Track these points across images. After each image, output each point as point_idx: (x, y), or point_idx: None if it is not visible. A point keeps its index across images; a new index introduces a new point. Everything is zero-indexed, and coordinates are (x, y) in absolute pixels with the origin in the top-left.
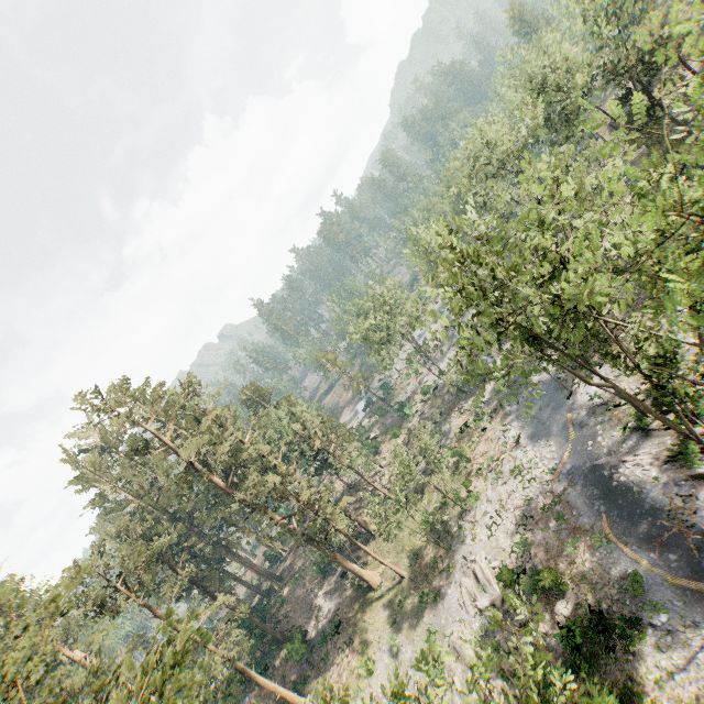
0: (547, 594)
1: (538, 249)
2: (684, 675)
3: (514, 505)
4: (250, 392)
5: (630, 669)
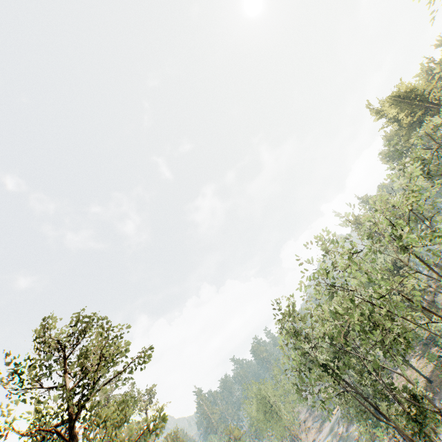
0: None
1: (319, 316)
2: None
3: None
4: (171, 438)
5: None
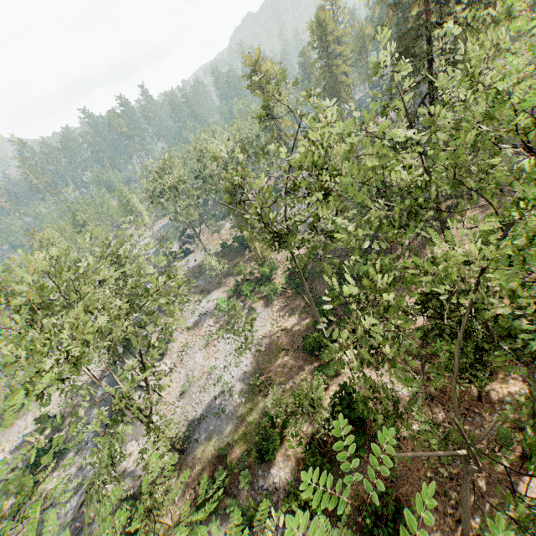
0: (56, 429)
1: None
2: (69, 468)
3: (83, 379)
4: None
5: (56, 466)
